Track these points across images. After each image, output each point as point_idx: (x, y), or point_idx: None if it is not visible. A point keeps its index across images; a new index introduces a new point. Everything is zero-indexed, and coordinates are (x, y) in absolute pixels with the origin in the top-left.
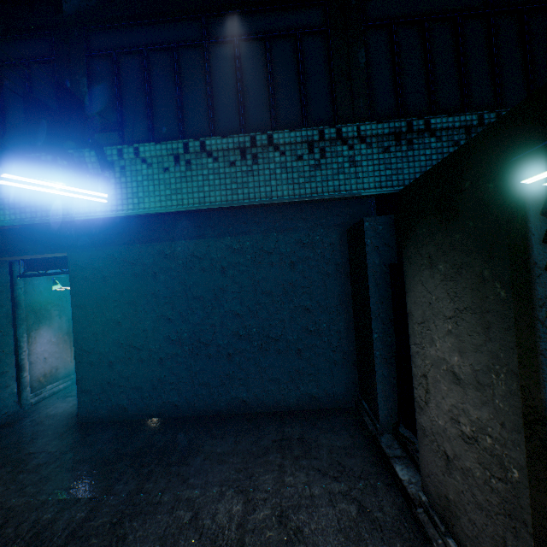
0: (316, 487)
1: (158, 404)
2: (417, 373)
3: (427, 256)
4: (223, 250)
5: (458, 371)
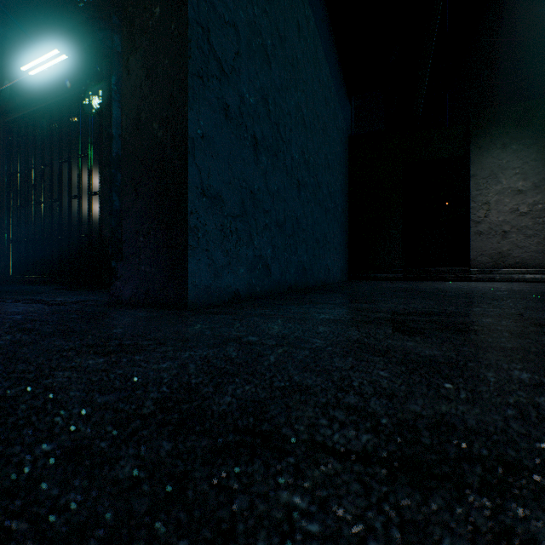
0: (456, 283)
1: (295, 264)
2: (477, 205)
3: (501, 144)
4: (326, 77)
5: (521, 188)
